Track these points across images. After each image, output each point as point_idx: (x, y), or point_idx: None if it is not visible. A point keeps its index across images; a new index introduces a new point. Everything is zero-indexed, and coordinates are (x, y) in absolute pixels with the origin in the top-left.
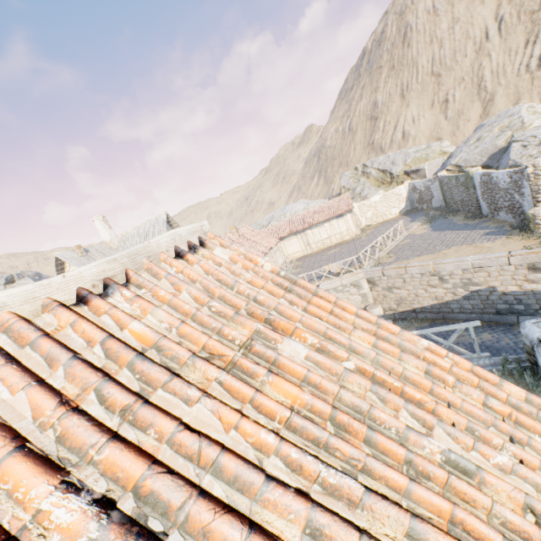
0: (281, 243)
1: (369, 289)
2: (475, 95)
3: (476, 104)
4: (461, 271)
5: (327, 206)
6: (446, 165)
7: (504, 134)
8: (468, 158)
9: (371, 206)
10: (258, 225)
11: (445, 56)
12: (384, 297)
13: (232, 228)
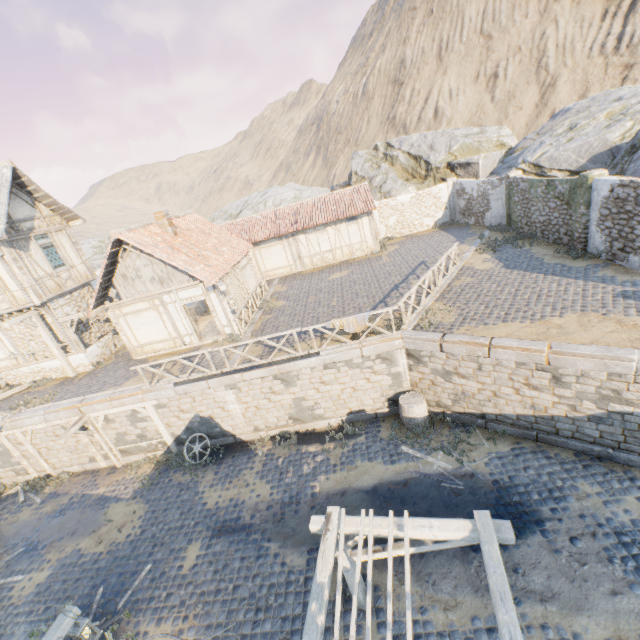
0: (255, 251)
1: (408, 367)
2: (533, 74)
3: (532, 87)
4: (605, 375)
5: (333, 199)
6: (518, 162)
7: (621, 125)
8: (557, 155)
9: (397, 209)
10: (223, 212)
11: (500, 10)
12: (432, 384)
13: (161, 217)
